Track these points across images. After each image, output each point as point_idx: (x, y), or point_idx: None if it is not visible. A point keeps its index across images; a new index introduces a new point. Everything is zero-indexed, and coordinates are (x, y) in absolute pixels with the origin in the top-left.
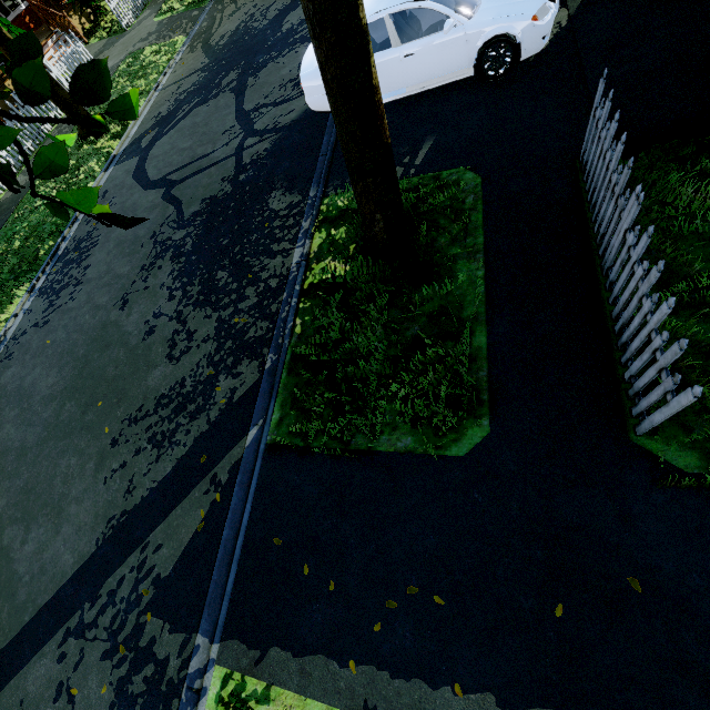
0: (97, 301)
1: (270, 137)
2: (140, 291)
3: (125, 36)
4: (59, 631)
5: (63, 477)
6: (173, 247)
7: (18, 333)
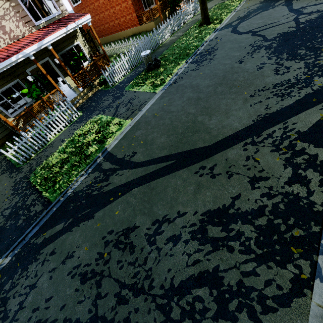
0: (224, 62)
1: (316, 13)
2: (249, 58)
3: (212, 0)
4: (240, 143)
5: (225, 104)
6: (265, 46)
7: (183, 72)
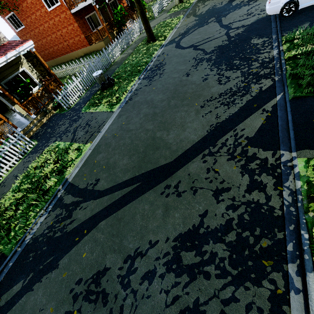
0: (173, 76)
1: (241, 28)
2: (194, 71)
3: (155, 19)
4: (199, 155)
5: (180, 117)
6: (206, 59)
7: (137, 88)
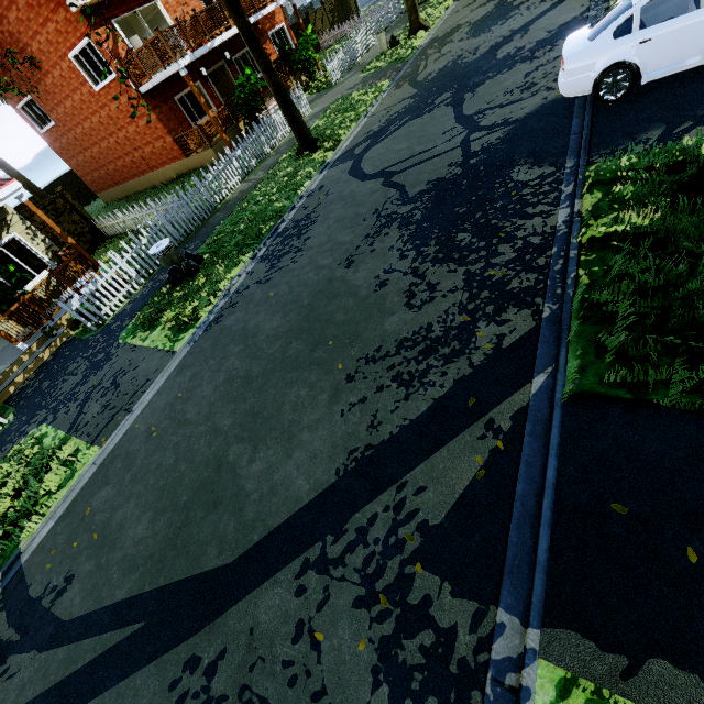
0: (319, 262)
1: (500, 128)
2: (366, 253)
3: (333, 89)
4: (295, 560)
5: (293, 405)
6: (400, 219)
7: (241, 288)
